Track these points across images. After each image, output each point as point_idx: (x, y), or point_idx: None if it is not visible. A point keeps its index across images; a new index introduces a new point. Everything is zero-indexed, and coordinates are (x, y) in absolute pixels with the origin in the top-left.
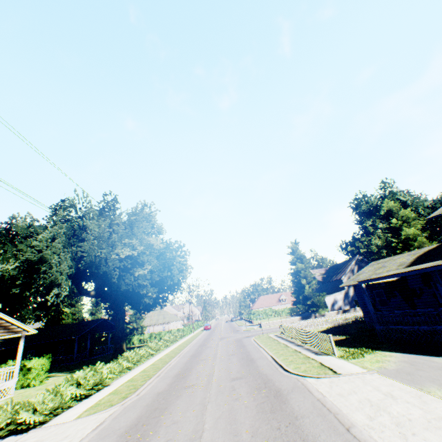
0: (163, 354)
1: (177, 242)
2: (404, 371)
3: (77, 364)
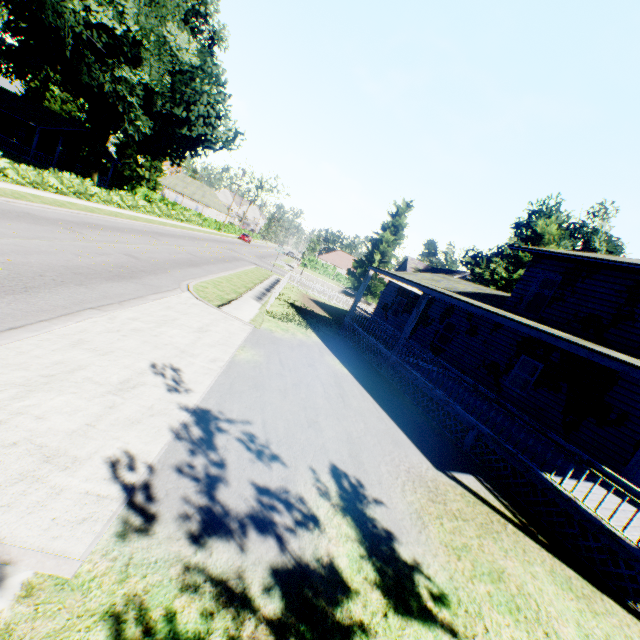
0: (134, 214)
1: (218, 69)
2: (277, 341)
3: (31, 162)
